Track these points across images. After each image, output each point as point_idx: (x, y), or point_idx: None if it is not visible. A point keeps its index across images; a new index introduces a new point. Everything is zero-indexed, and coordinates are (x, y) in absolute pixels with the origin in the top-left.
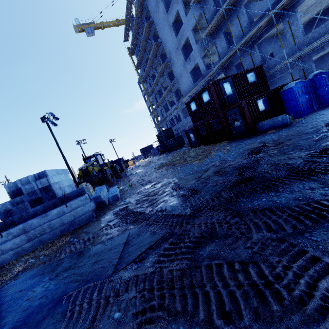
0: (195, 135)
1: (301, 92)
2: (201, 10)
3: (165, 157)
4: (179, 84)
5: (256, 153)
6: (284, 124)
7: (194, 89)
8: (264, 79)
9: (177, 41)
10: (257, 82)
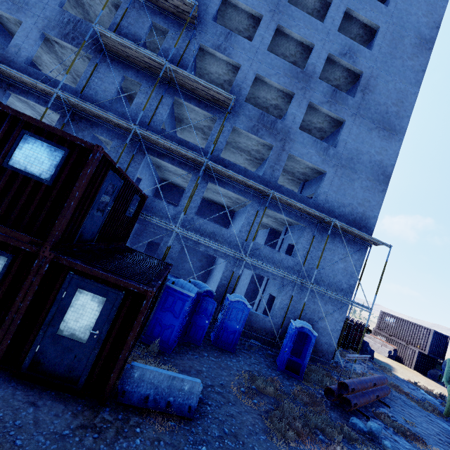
0: None
1: (190, 308)
2: (125, 0)
3: None
4: None
5: None
6: (188, 405)
7: None
8: (135, 220)
9: None
10: (130, 219)
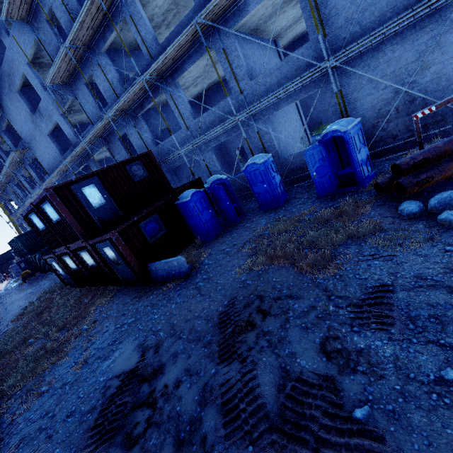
0: (62, 267)
1: (201, 206)
2: (34, 34)
3: (23, 299)
4: (35, 152)
5: (101, 448)
6: (182, 272)
7: (60, 166)
8: (159, 171)
9: (5, 76)
10: (148, 177)
